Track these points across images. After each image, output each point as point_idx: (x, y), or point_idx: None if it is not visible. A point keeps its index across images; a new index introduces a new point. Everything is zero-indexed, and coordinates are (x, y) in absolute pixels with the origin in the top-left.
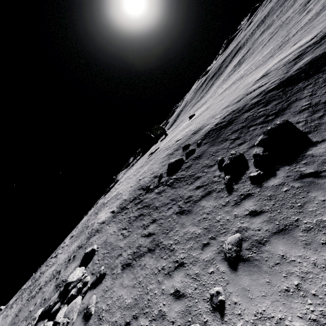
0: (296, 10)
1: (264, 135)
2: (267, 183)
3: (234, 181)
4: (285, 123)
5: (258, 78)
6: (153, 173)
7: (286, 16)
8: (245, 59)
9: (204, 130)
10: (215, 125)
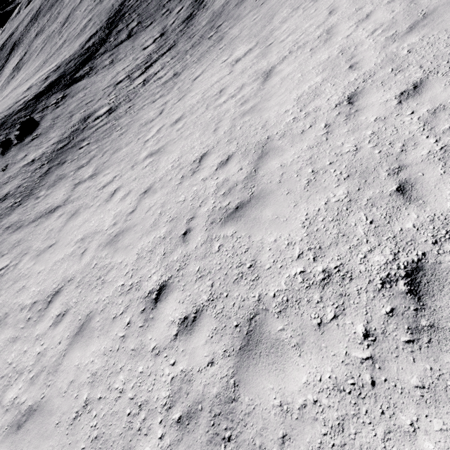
0: (58, 28)
1: (20, 125)
2: (21, 144)
3: (6, 151)
4: (30, 118)
5: (25, 89)
6: None
7: (53, 28)
8: (23, 64)
9: None
10: None
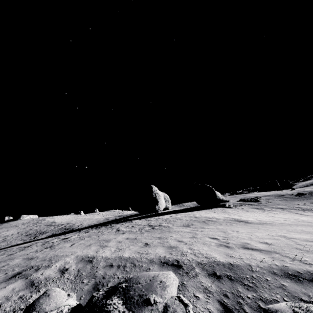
0: None
1: None
2: None
3: None
4: None
5: None
6: (287, 193)
7: None
8: None
9: None
10: None
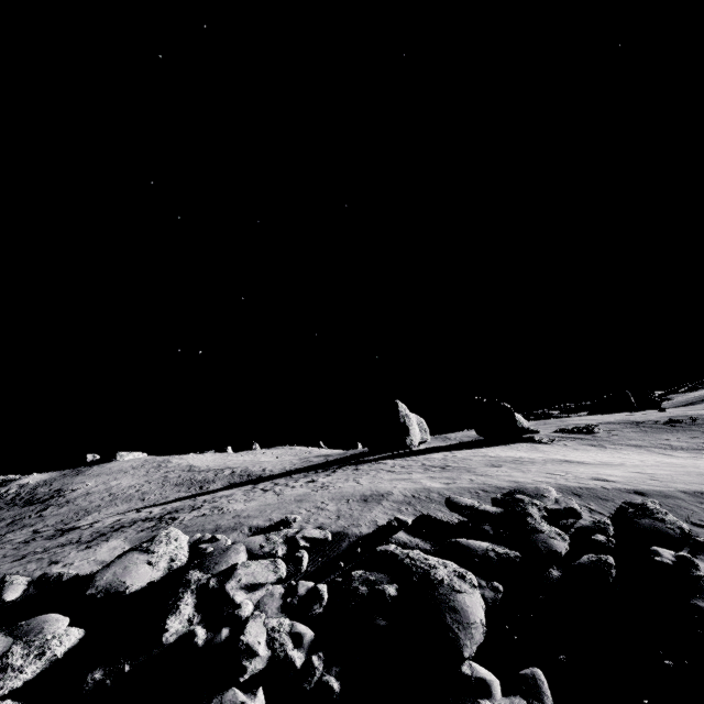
0: None
1: None
2: None
3: None
4: None
5: None
6: (648, 419)
7: None
8: None
9: None
10: None
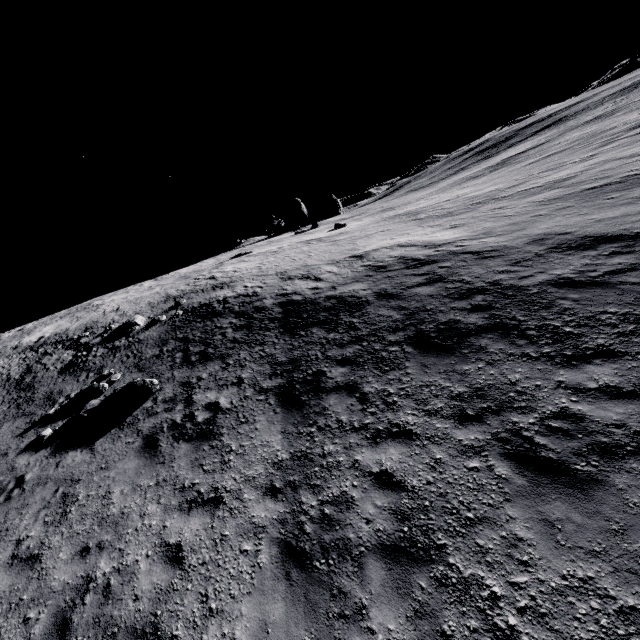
0: (627, 125)
1: (123, 386)
2: (23, 455)
3: (46, 421)
4: (144, 389)
5: (360, 252)
6: (122, 315)
7: (622, 120)
8: (508, 164)
9: (217, 293)
10: (223, 298)
